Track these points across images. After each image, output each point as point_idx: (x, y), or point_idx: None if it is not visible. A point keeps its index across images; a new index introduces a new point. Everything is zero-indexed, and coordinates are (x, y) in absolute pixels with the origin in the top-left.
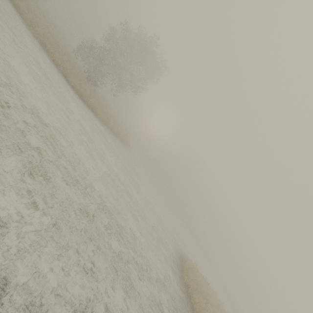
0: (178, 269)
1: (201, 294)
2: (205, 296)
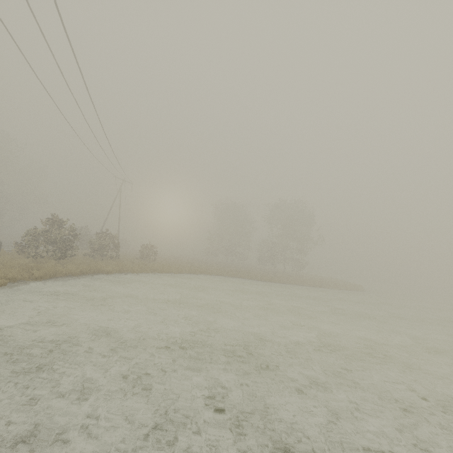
0: None
1: None
2: None
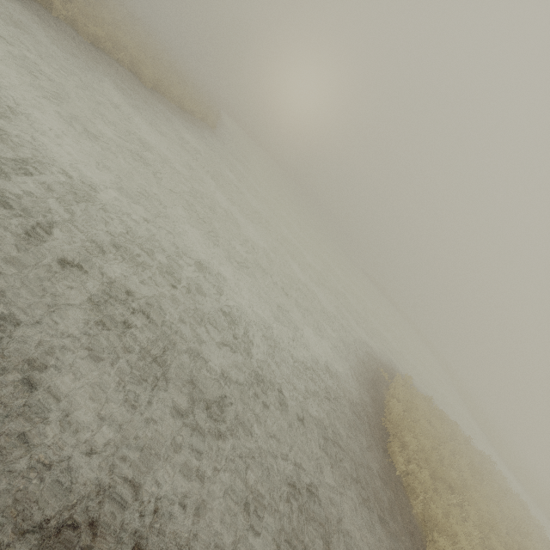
0: (374, 441)
1: (442, 480)
2: (452, 479)
